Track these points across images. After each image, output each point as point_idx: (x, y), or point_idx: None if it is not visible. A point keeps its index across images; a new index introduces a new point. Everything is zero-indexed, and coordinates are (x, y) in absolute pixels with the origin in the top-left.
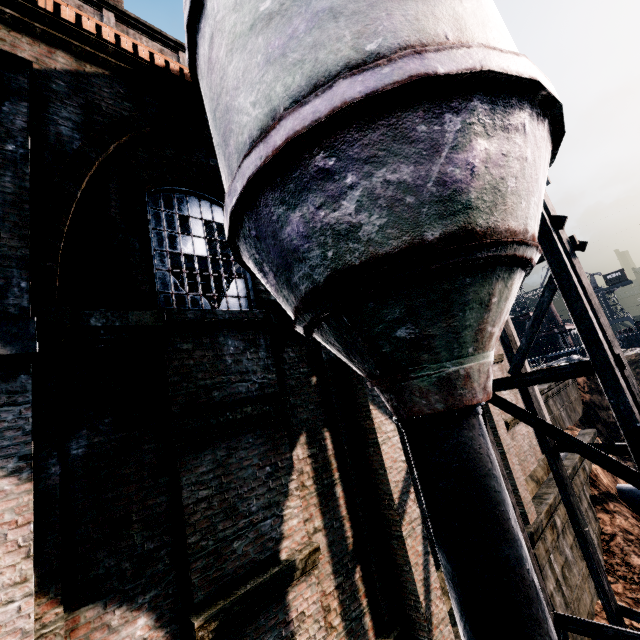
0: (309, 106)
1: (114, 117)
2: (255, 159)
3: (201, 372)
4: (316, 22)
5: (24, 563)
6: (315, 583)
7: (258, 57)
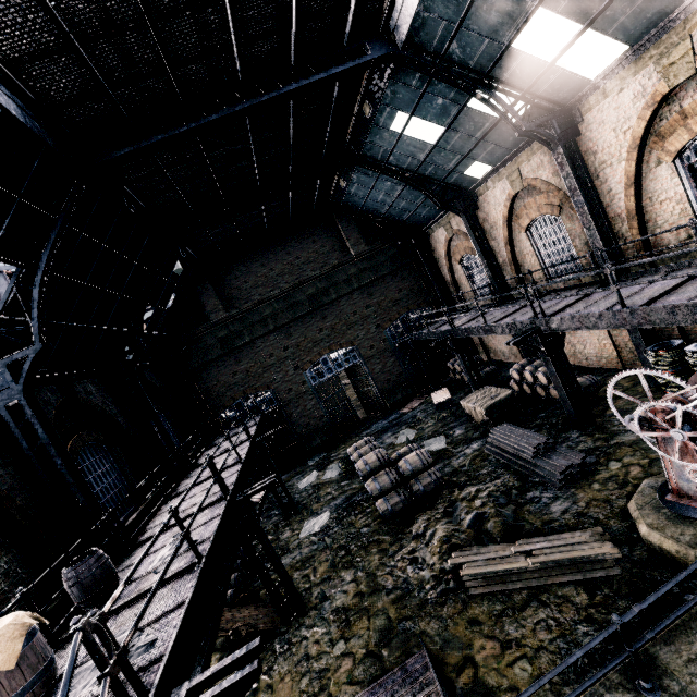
0: None
1: None
2: None
3: None
4: None
5: None
6: None
7: None
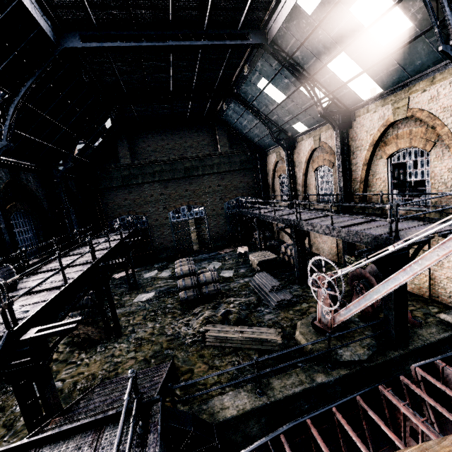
0: None
1: None
2: None
3: None
4: None
5: None
6: None
7: None
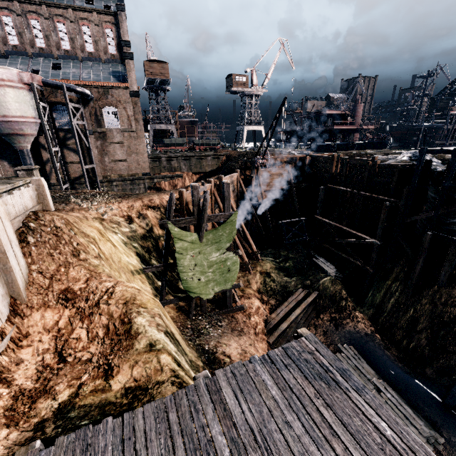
0: None
1: None
2: None
3: None
4: None
5: None
6: None
7: None
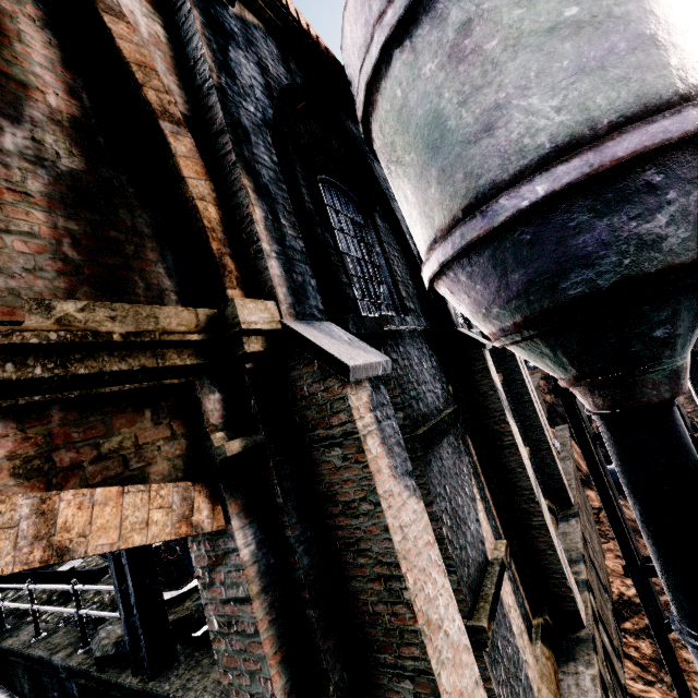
0: (657, 125)
1: (280, 83)
2: (580, 166)
3: (409, 383)
4: (639, 44)
5: (446, 582)
6: (506, 577)
7: (564, 62)
